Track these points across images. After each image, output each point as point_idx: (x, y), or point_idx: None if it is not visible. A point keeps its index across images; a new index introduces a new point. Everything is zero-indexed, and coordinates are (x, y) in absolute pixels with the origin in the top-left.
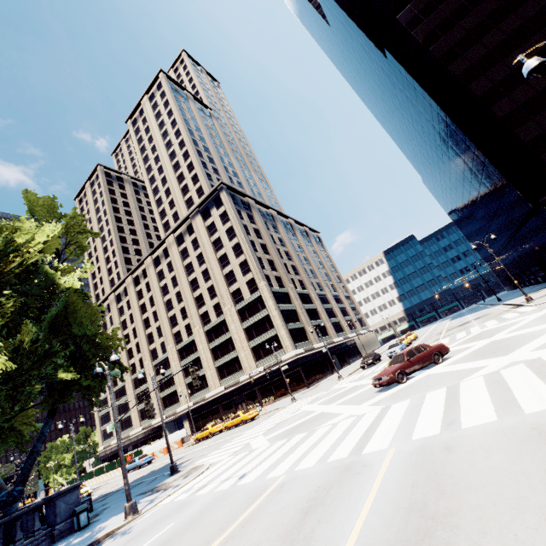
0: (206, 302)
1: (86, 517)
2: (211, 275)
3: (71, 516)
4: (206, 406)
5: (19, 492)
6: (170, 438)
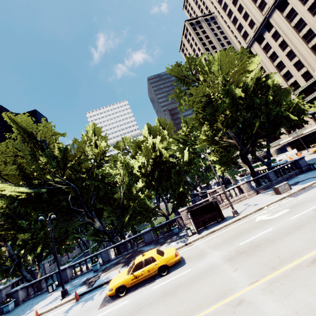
0: (293, 75)
1: (315, 166)
2: (295, 53)
3: (305, 166)
4: (303, 138)
5: (270, 162)
6: (288, 154)
